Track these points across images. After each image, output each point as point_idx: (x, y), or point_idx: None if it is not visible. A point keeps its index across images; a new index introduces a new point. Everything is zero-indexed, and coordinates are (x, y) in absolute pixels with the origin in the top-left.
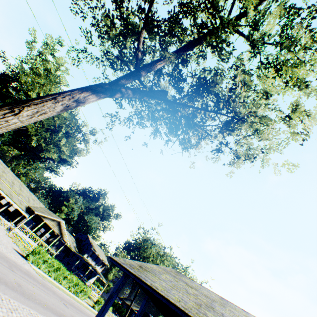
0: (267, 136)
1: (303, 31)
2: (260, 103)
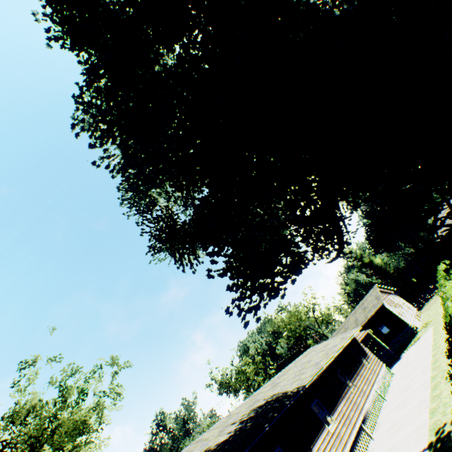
0: (89, 416)
1: (15, 396)
2: (62, 417)
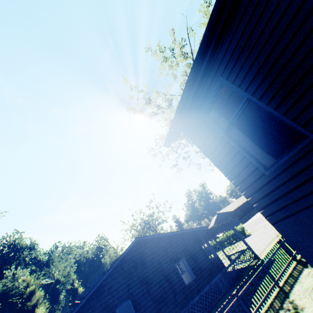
0: None
1: None
2: None
